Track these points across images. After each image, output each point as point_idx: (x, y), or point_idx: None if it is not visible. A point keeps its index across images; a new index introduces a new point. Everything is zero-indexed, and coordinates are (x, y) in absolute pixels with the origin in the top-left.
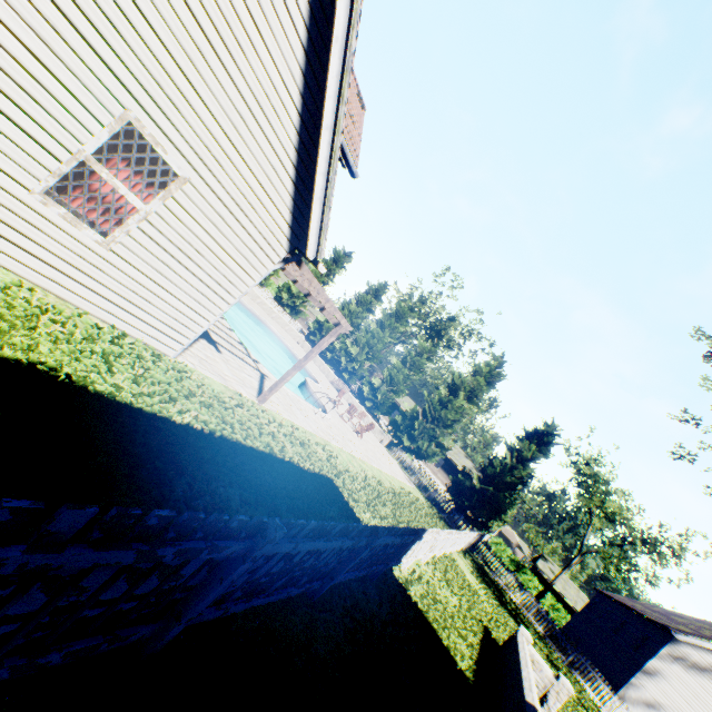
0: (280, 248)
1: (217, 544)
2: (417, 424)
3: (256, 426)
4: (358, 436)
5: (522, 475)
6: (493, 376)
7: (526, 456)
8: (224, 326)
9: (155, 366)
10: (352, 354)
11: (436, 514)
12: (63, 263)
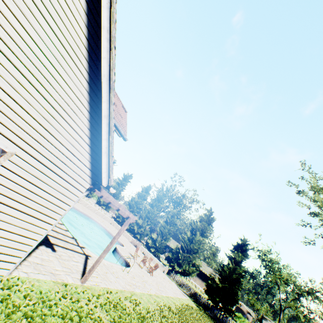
0: (86, 183)
1: None
2: (180, 255)
3: (76, 313)
4: (151, 275)
5: (240, 272)
6: (210, 220)
7: (238, 260)
8: (62, 229)
9: None
10: (139, 223)
11: (204, 313)
12: None
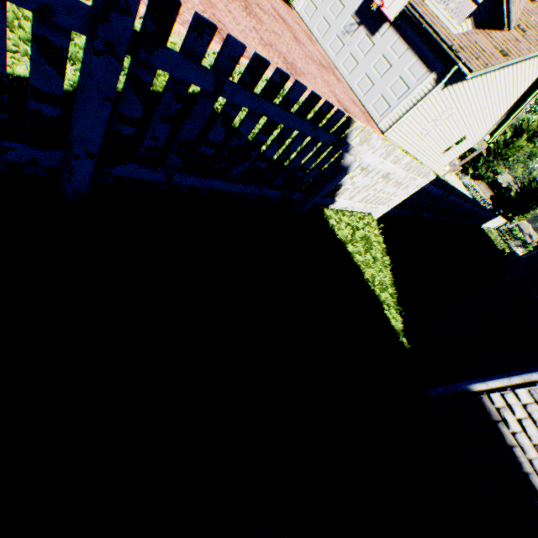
0: (478, 140)
1: (489, 214)
2: (481, 159)
3: None
4: (450, 174)
5: None
6: None
7: None
8: None
9: None
10: None
11: None
12: (434, 162)
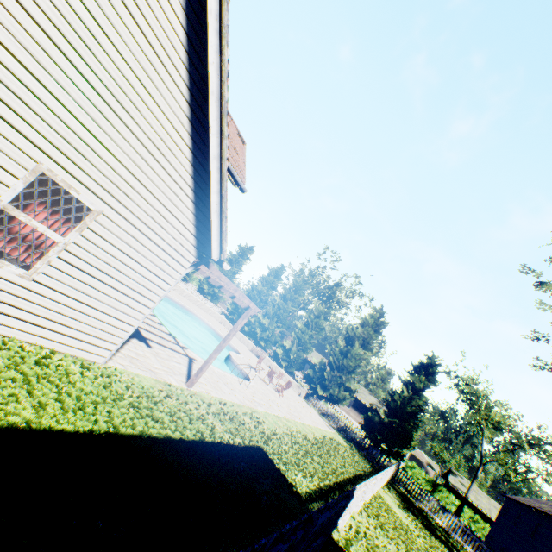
0: (189, 255)
1: None
2: (326, 374)
3: (185, 414)
4: (280, 395)
5: (419, 404)
6: (378, 325)
7: (419, 387)
8: (154, 322)
9: (82, 378)
10: (264, 324)
11: (357, 453)
12: None
